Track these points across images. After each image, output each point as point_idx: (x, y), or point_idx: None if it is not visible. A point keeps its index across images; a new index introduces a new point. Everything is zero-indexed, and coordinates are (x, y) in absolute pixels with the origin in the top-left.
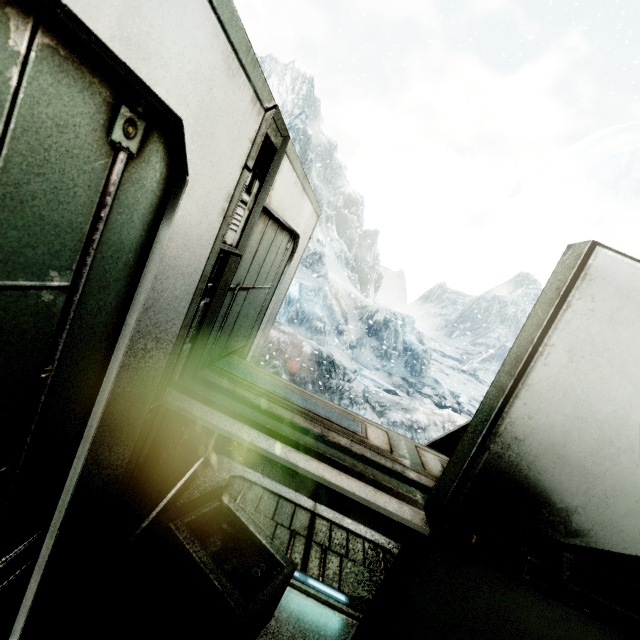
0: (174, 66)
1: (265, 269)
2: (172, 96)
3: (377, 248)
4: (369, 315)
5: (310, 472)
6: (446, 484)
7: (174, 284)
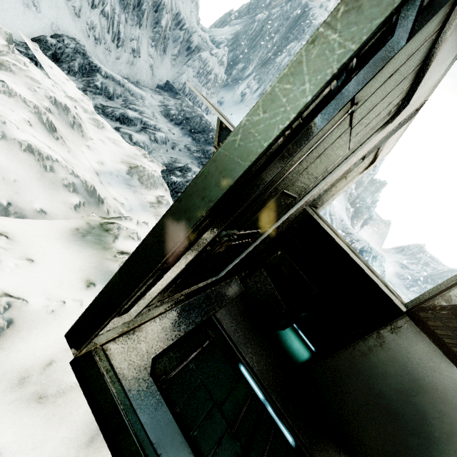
0: (422, 89)
1: (354, 172)
2: (413, 98)
3: (379, 195)
4: (350, 240)
5: (359, 261)
6: (424, 296)
7: (352, 161)
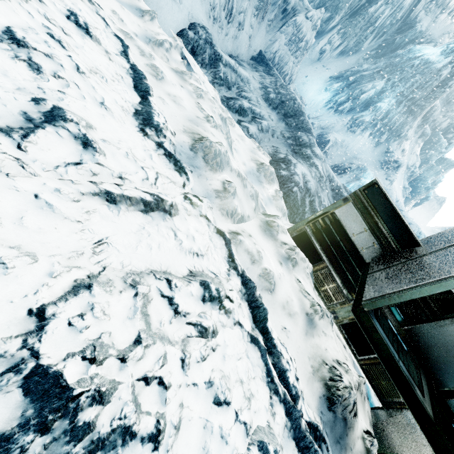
0: None
1: None
2: None
3: (443, 176)
4: None
5: (453, 290)
6: None
7: None
